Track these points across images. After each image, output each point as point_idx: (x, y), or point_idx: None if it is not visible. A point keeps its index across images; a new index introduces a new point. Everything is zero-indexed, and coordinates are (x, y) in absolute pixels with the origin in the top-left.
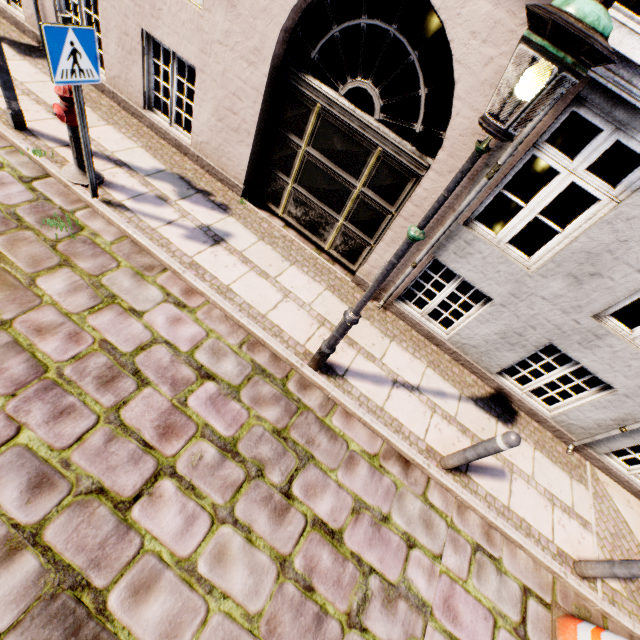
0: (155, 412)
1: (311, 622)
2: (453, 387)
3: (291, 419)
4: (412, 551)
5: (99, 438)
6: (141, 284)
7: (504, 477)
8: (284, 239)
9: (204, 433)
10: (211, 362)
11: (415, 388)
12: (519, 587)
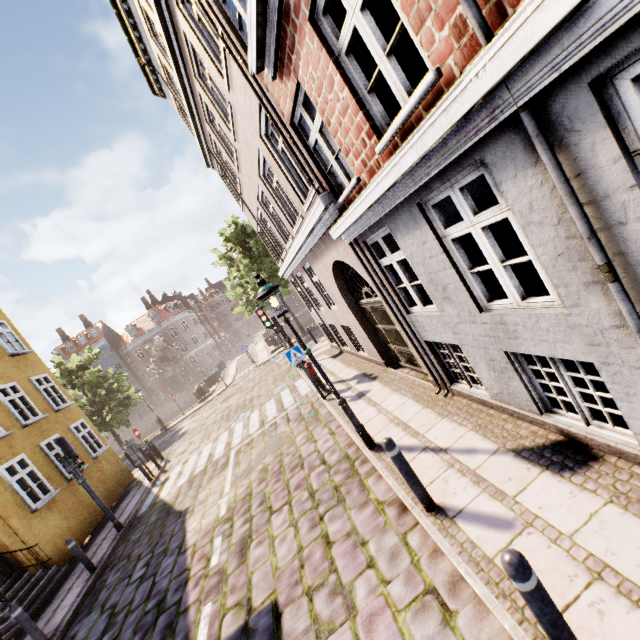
0: (299, 479)
1: (293, 582)
2: (492, 443)
3: (346, 480)
4: (368, 569)
5: (280, 489)
6: (323, 429)
7: (508, 529)
8: (399, 379)
9: (308, 487)
10: (328, 456)
11: (443, 450)
12: None
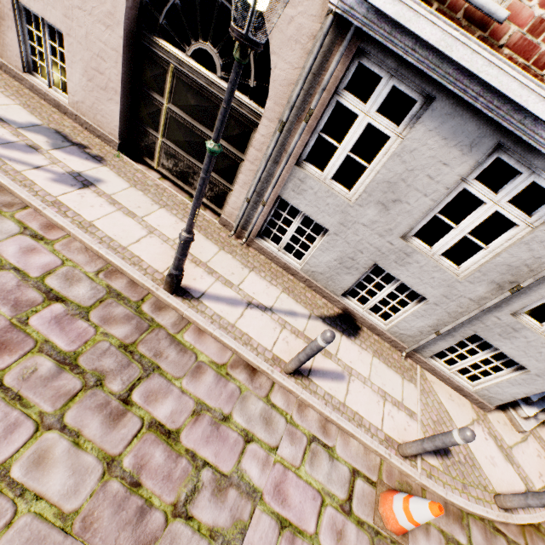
0: None
1: (133, 515)
2: (304, 308)
3: (141, 335)
4: (249, 445)
5: None
6: None
7: (343, 379)
8: (157, 187)
9: (43, 348)
10: (62, 286)
11: (268, 309)
12: (349, 470)
